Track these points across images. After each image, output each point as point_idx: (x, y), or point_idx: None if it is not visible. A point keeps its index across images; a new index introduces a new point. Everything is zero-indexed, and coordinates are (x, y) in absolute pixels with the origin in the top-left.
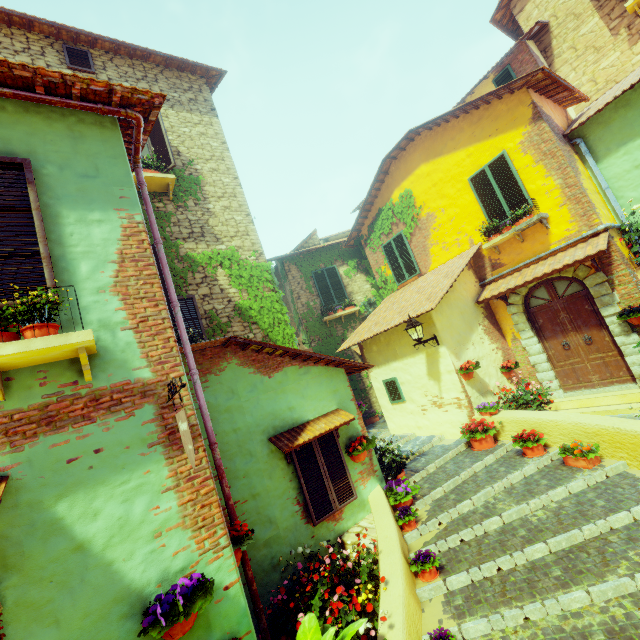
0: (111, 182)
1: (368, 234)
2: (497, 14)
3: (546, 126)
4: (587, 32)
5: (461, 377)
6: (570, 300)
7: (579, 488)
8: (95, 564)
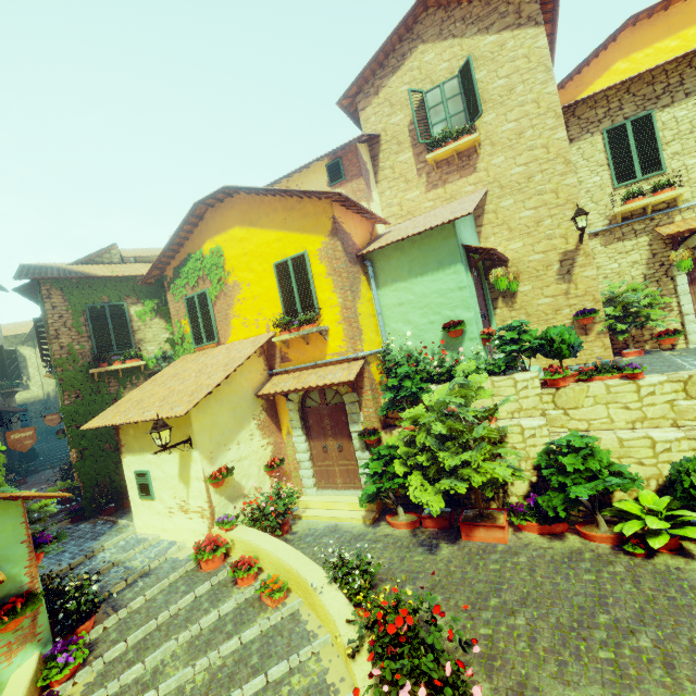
0: None
1: (173, 277)
2: (344, 100)
3: (340, 245)
4: (403, 161)
5: (210, 485)
6: (334, 409)
7: (252, 636)
8: None
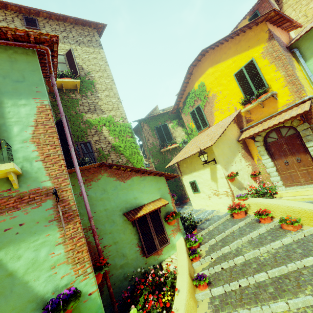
0: (31, 84)
1: (183, 106)
2: None
3: (276, 42)
4: None
5: (228, 180)
6: (289, 138)
7: (288, 242)
8: (18, 283)
